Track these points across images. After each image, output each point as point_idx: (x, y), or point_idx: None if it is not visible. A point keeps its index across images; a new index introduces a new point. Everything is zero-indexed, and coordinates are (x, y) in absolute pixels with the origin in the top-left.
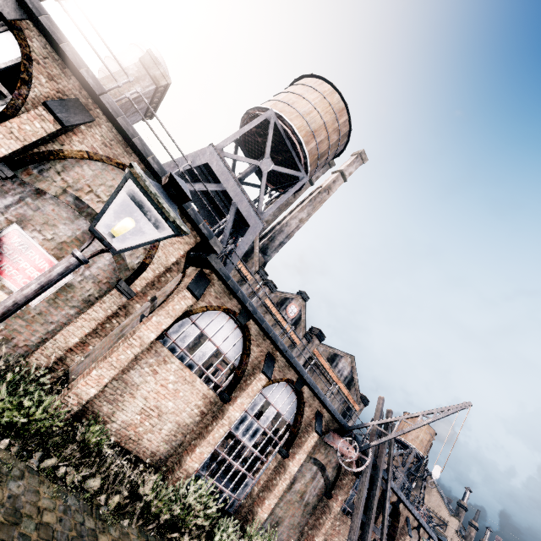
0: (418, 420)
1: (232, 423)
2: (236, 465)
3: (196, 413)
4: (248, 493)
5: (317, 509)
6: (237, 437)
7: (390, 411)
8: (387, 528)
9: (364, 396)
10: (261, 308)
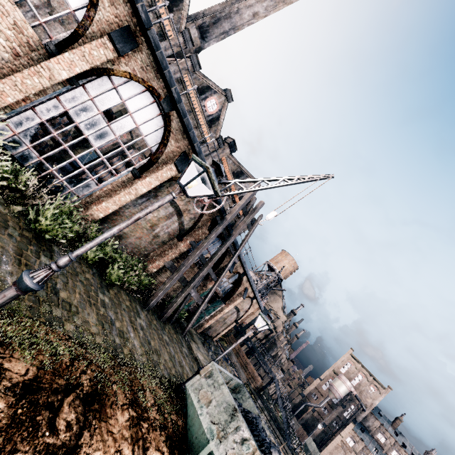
0: (277, 182)
1: (54, 80)
2: (74, 157)
3: (4, 47)
4: (89, 194)
5: (166, 244)
6: (76, 125)
7: (262, 202)
8: (229, 290)
9: (255, 218)
10: (178, 85)
